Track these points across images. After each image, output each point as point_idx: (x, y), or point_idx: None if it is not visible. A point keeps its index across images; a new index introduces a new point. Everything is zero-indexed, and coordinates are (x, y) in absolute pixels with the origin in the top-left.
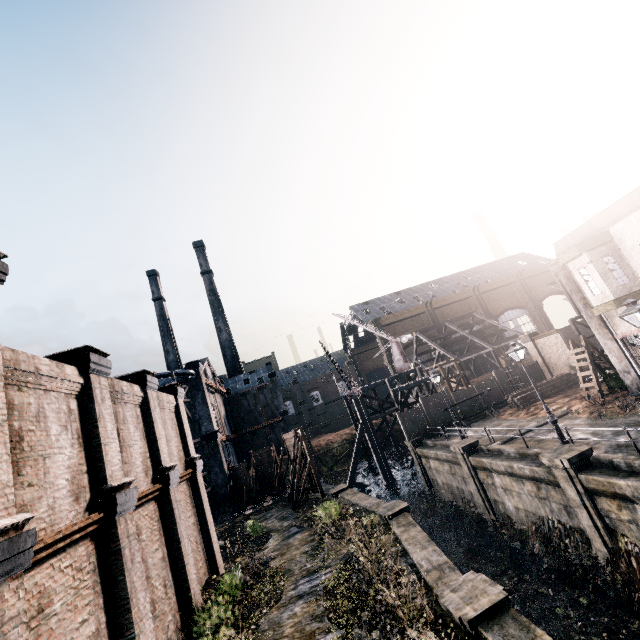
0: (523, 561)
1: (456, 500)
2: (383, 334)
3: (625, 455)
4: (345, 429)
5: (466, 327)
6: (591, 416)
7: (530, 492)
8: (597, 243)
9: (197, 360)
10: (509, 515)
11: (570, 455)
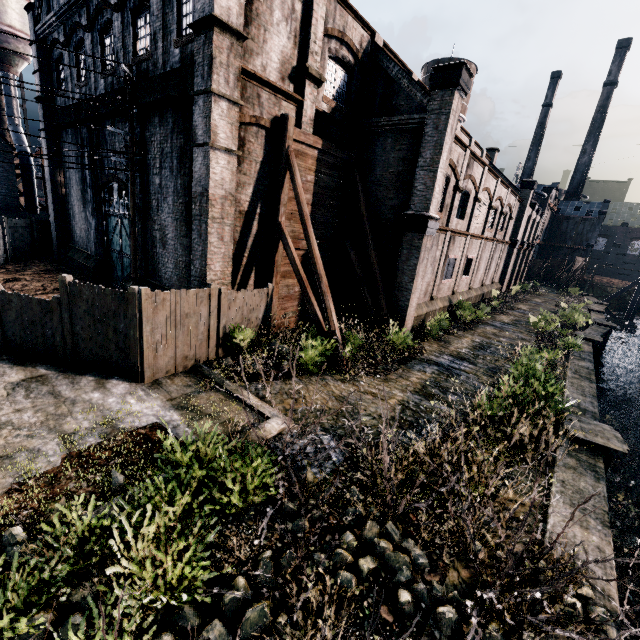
0: None
1: None
2: None
3: None
4: None
5: None
6: None
7: None
8: None
9: (552, 187)
10: None
11: None
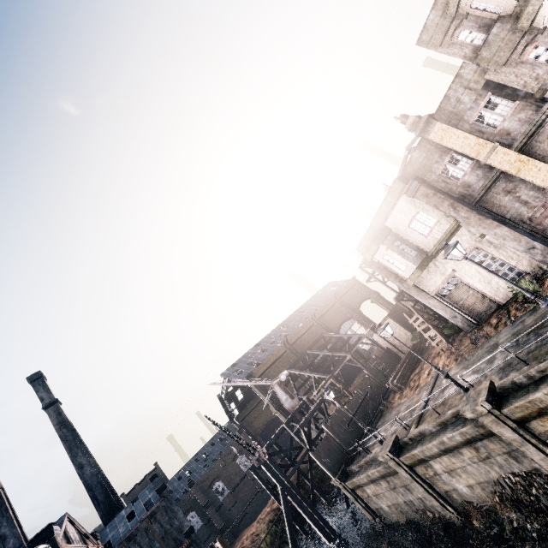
0: (516, 547)
1: (411, 518)
2: (262, 382)
3: (516, 371)
4: (264, 508)
5: (323, 347)
6: (458, 362)
7: (472, 459)
8: (384, 235)
9: (49, 524)
10: (467, 500)
11: (484, 396)
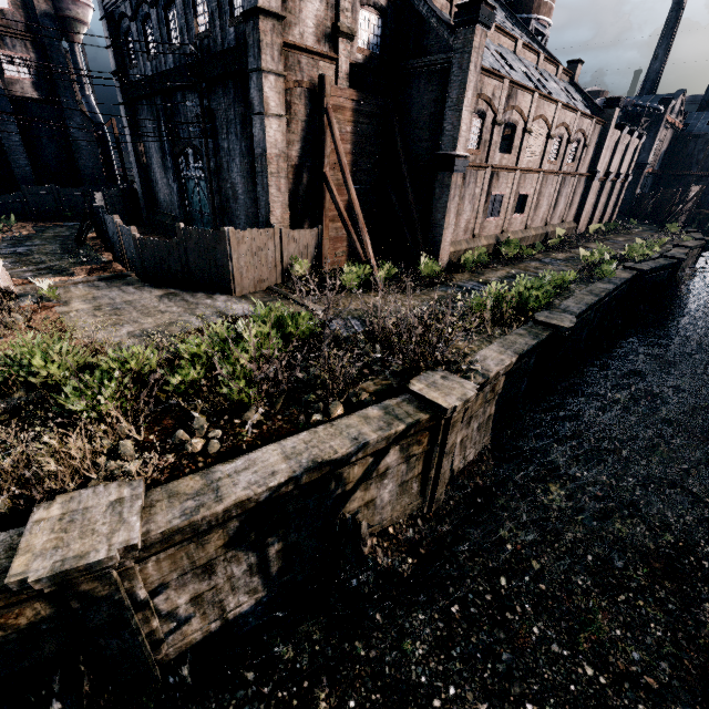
0: None
1: None
2: None
3: None
4: None
5: None
6: None
7: None
8: None
9: (672, 98)
10: None
11: None
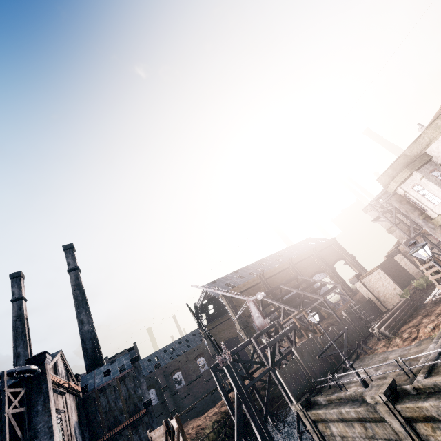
0: None
1: None
2: (239, 296)
3: None
4: (212, 408)
5: (296, 286)
6: None
7: None
8: (421, 162)
9: (44, 351)
10: None
11: None
